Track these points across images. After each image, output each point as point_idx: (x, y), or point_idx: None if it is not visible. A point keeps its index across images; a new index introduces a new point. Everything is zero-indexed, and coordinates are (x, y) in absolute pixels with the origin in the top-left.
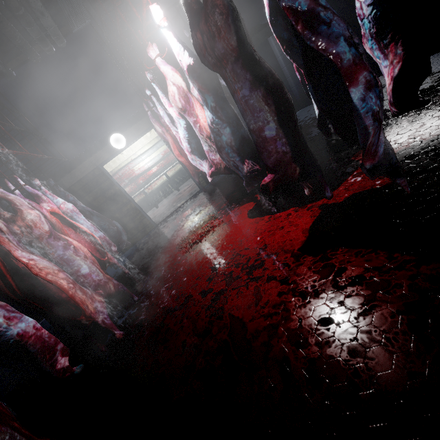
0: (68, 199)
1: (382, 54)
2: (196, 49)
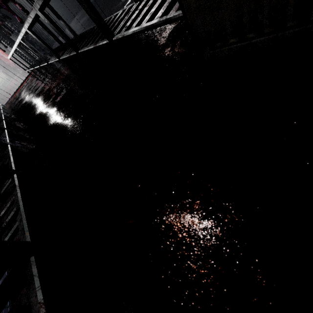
0: None
1: None
2: None
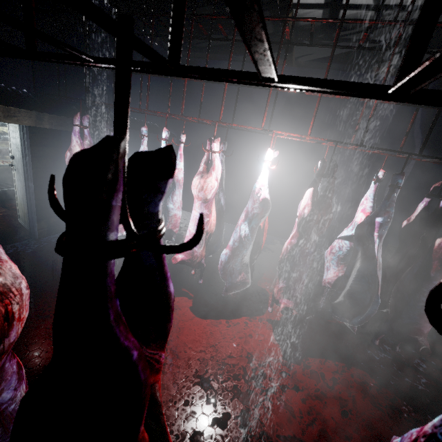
0: None
1: (336, 264)
2: (312, 218)
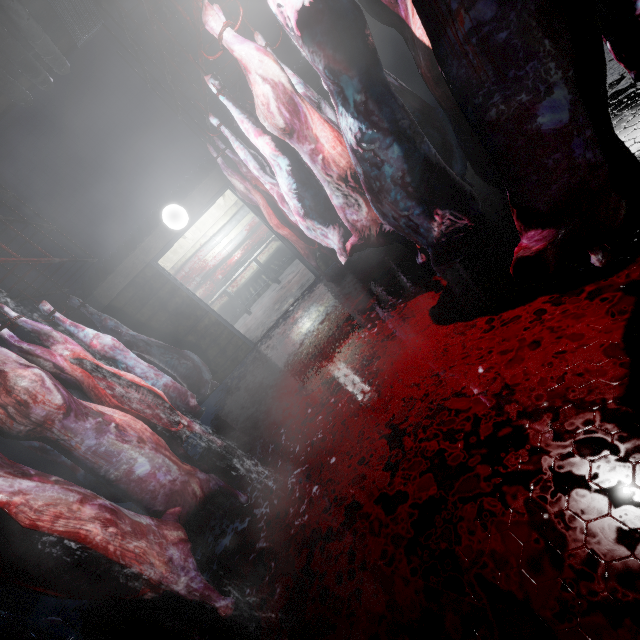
0: (106, 326)
1: None
2: None
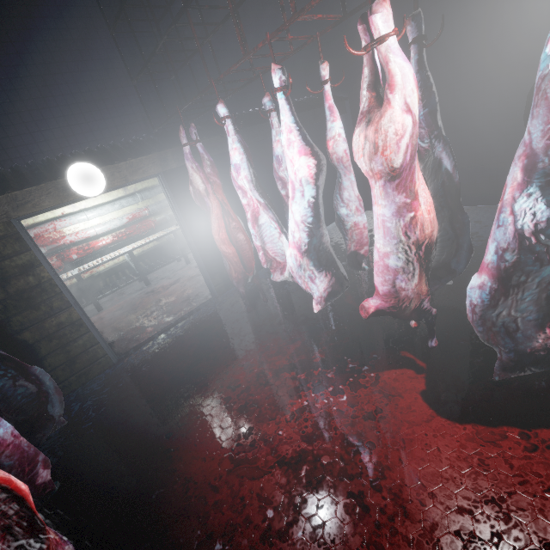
0: None
1: None
2: None
